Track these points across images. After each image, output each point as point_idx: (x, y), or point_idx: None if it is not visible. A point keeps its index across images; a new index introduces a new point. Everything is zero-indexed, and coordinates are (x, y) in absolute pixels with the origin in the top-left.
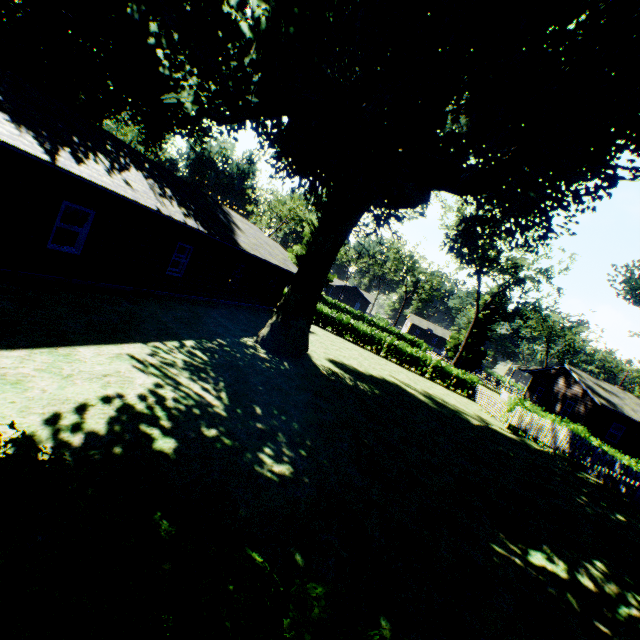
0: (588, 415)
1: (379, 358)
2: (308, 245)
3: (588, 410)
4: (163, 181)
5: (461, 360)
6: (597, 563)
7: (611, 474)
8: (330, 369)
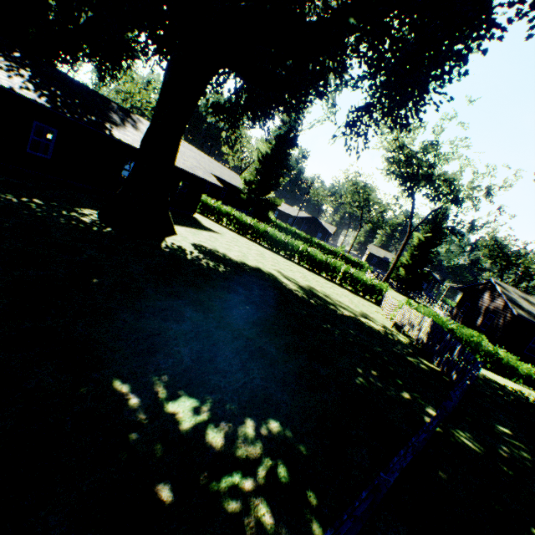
0: (505, 327)
1: (286, 261)
2: (257, 172)
3: (506, 322)
4: (30, 68)
5: (402, 281)
6: (273, 424)
7: (449, 360)
8: (179, 246)
